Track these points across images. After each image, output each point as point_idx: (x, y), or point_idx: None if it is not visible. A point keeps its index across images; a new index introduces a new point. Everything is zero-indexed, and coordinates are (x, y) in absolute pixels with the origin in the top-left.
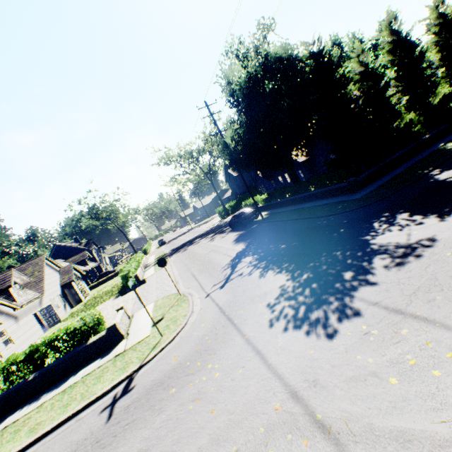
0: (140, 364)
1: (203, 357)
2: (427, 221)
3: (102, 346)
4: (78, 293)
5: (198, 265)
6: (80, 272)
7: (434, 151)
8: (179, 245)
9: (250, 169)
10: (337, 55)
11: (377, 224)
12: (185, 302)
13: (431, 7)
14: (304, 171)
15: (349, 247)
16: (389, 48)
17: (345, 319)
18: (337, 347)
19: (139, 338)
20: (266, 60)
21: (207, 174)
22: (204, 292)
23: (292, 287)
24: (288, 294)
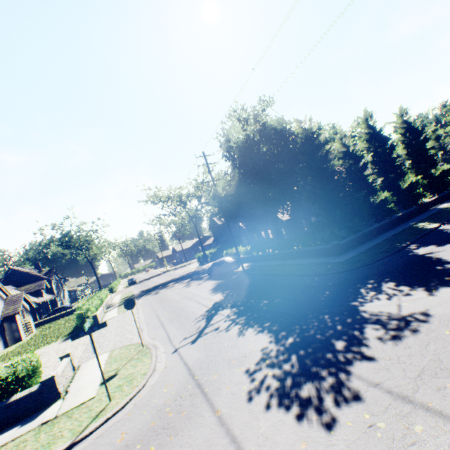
0: (72, 441)
1: (159, 439)
2: (416, 293)
3: (28, 406)
4: (19, 329)
5: (168, 312)
6: (30, 303)
7: (408, 228)
8: (151, 287)
9: (236, 219)
10: (324, 134)
11: (364, 290)
12: (147, 356)
13: (397, 115)
14: (286, 229)
15: (337, 311)
16: (366, 137)
17: (342, 402)
18: (336, 443)
19: (80, 400)
20: (263, 127)
21: (193, 218)
22: (172, 346)
23: (275, 351)
24: (272, 359)
